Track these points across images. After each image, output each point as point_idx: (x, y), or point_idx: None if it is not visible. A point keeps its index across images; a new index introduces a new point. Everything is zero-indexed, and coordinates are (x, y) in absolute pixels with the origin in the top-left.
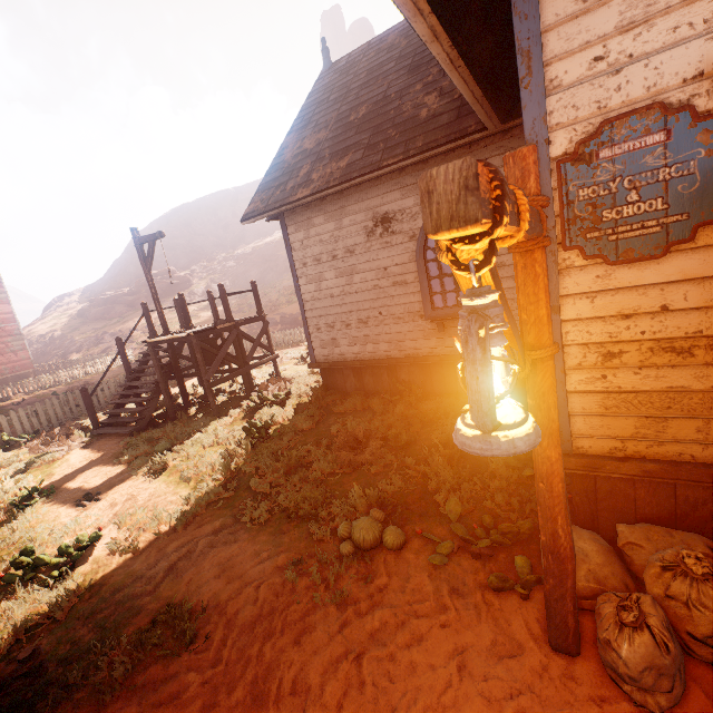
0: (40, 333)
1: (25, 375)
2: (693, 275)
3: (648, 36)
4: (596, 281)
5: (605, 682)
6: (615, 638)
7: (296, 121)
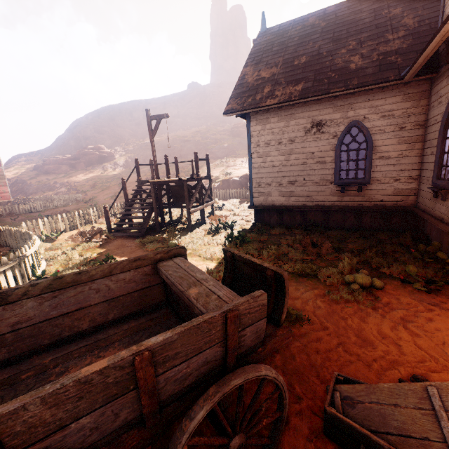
0: (7, 178)
1: (4, 203)
2: None
3: None
4: None
5: None
6: None
7: (249, 60)
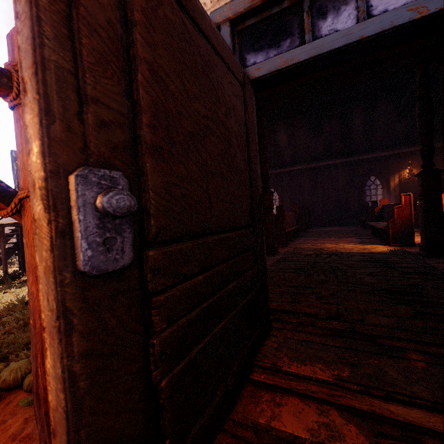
0: None
1: None
2: None
3: None
4: None
5: None
6: None
7: None
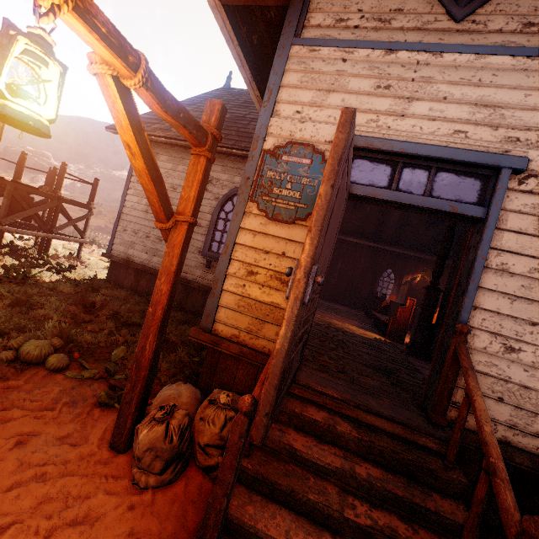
0: None
1: None
2: (301, 240)
3: (320, 114)
4: (260, 226)
5: (126, 469)
6: (143, 427)
7: (187, 100)
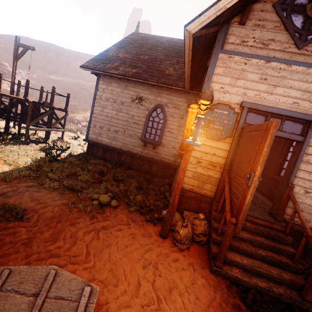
0: None
1: None
2: (222, 148)
3: (232, 89)
4: (203, 141)
5: (172, 244)
6: (180, 229)
7: (118, 43)
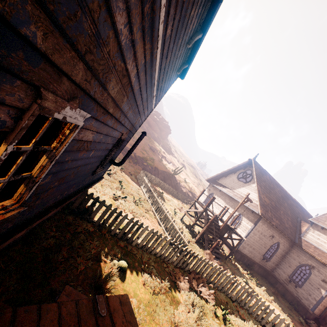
0: None
1: None
2: None
3: None
4: (325, 299)
5: None
6: None
7: (257, 179)
